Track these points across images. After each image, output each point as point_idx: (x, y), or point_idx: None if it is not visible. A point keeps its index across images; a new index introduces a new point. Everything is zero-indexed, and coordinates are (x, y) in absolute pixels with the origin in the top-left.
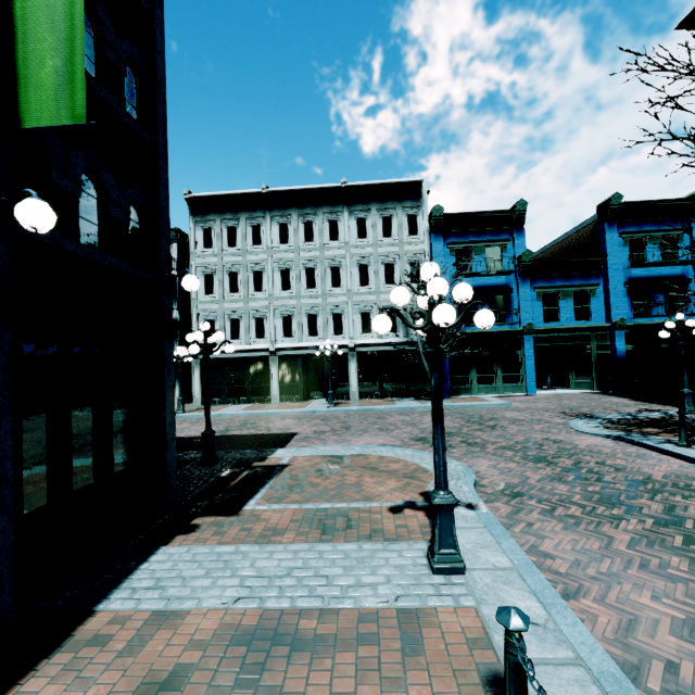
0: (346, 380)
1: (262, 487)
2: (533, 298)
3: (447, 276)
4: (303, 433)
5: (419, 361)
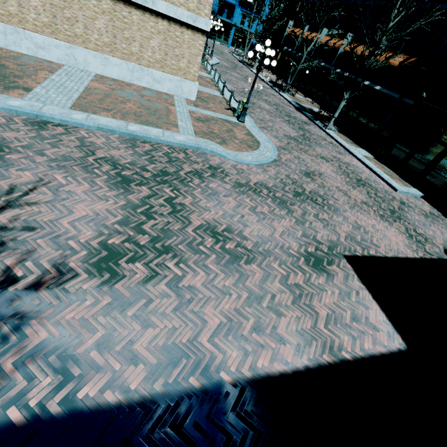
0: None
1: None
2: (240, 14)
3: None
4: None
5: None
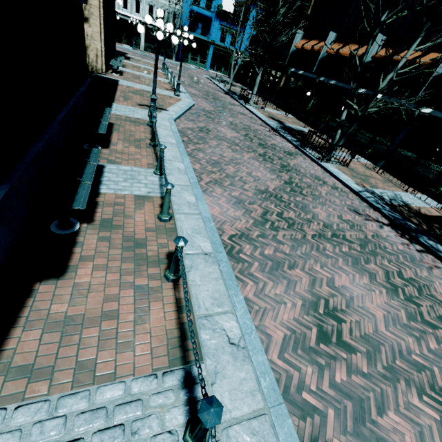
0: (139, 39)
1: (130, 59)
2: (219, 29)
3: (189, 2)
4: (129, 54)
5: (170, 41)
